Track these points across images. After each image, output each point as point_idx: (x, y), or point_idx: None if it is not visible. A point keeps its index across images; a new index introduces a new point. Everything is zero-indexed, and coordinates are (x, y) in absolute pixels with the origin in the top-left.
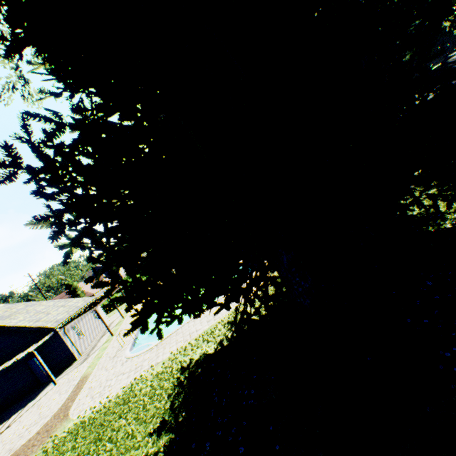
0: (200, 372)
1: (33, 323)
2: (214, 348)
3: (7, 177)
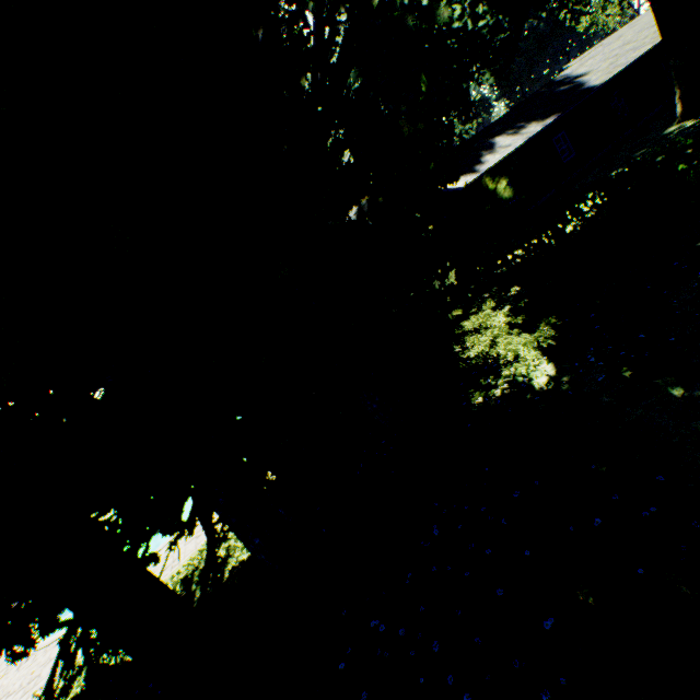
0: None
1: None
2: None
3: None
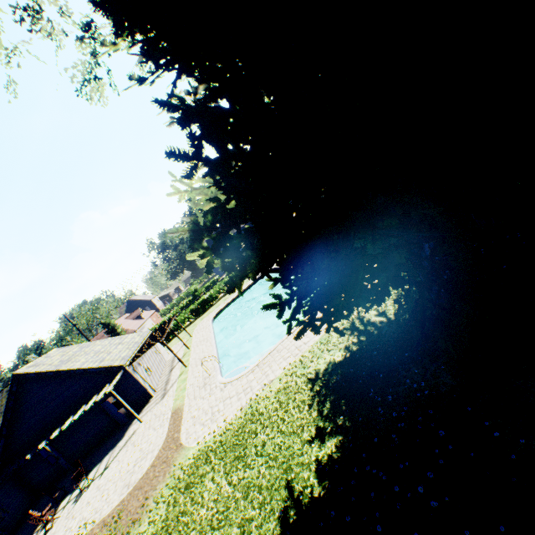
0: (337, 379)
1: (99, 363)
2: (342, 355)
3: (190, 171)
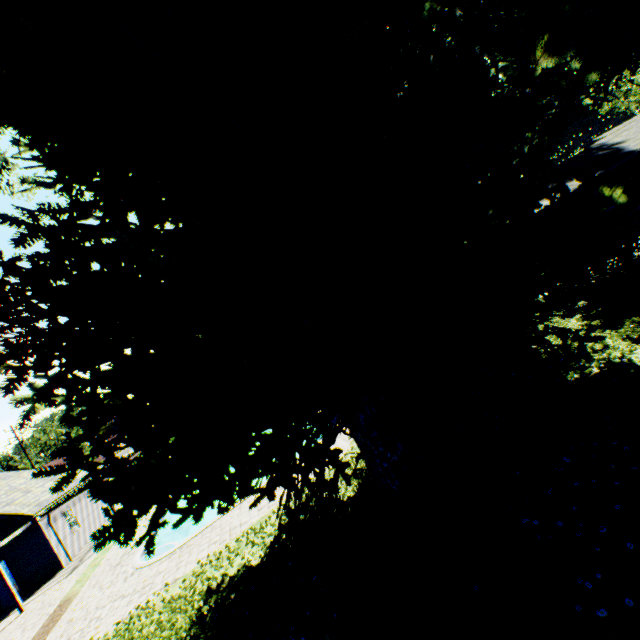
0: (233, 599)
1: (1, 507)
2: (260, 557)
3: None
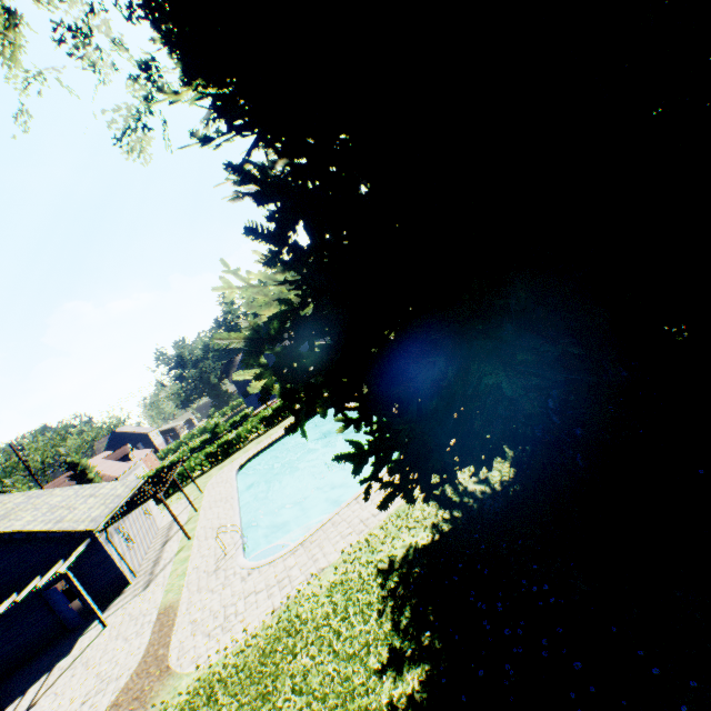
0: (421, 572)
1: (54, 524)
2: (429, 537)
3: (271, 257)
